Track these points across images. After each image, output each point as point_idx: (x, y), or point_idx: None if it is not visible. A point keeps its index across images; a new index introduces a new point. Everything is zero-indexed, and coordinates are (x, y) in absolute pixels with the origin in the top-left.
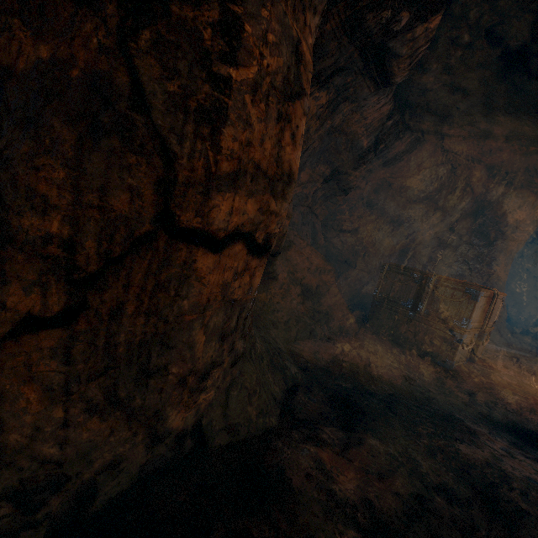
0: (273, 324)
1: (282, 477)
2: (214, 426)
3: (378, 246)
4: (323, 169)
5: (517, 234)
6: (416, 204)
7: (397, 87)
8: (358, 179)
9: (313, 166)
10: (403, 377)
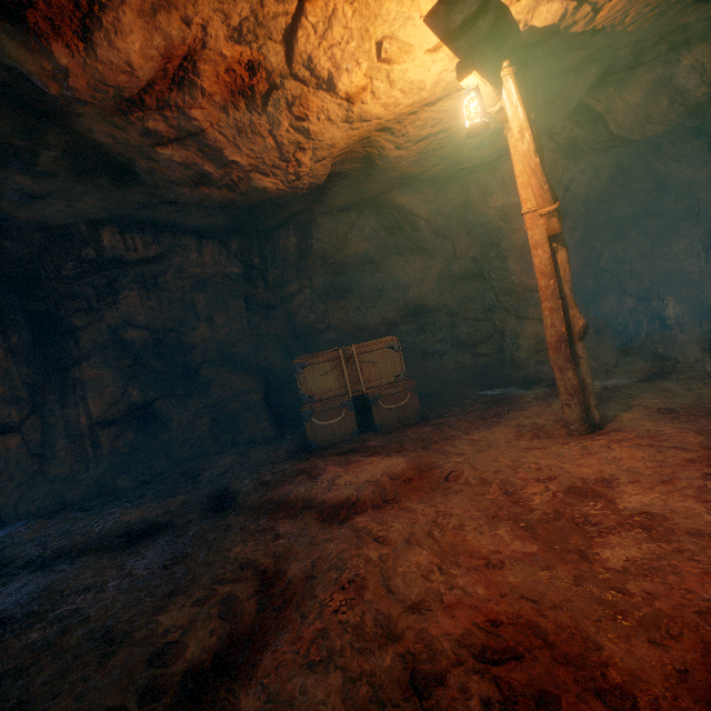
0: (167, 455)
1: (11, 532)
2: (10, 516)
3: (365, 327)
4: (237, 303)
5: (512, 222)
6: (390, 260)
7: (203, 231)
8: (265, 293)
9: (224, 307)
10: (222, 471)
